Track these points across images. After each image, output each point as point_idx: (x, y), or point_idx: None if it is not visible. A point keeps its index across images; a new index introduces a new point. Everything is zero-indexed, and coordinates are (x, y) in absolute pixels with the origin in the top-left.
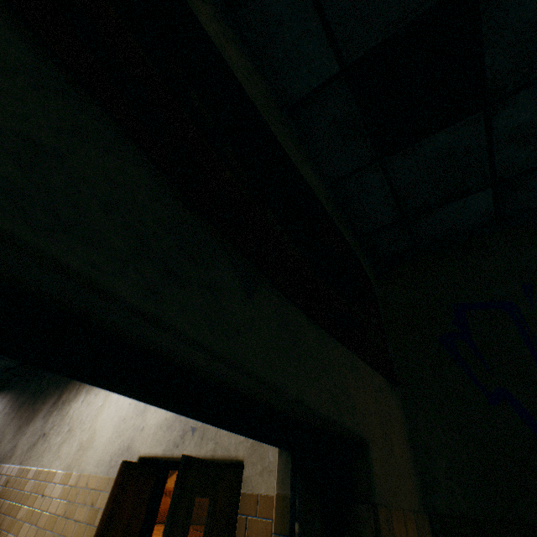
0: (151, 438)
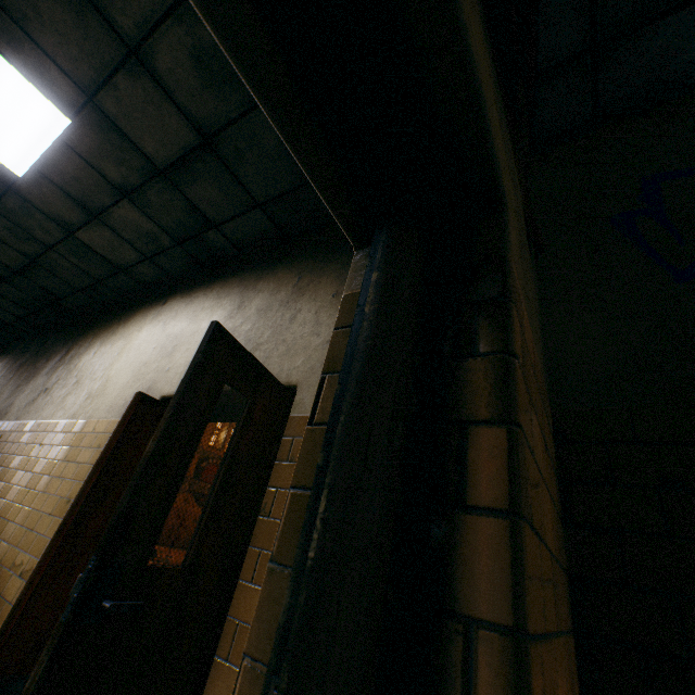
0: (178, 377)
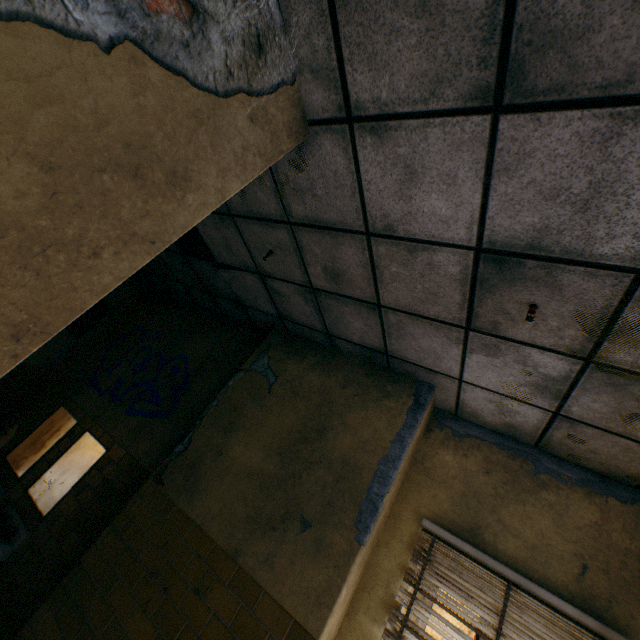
0: None
